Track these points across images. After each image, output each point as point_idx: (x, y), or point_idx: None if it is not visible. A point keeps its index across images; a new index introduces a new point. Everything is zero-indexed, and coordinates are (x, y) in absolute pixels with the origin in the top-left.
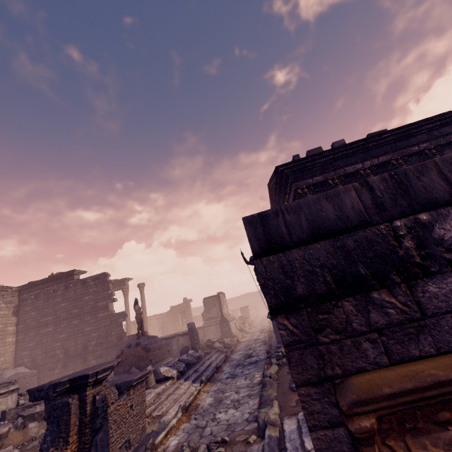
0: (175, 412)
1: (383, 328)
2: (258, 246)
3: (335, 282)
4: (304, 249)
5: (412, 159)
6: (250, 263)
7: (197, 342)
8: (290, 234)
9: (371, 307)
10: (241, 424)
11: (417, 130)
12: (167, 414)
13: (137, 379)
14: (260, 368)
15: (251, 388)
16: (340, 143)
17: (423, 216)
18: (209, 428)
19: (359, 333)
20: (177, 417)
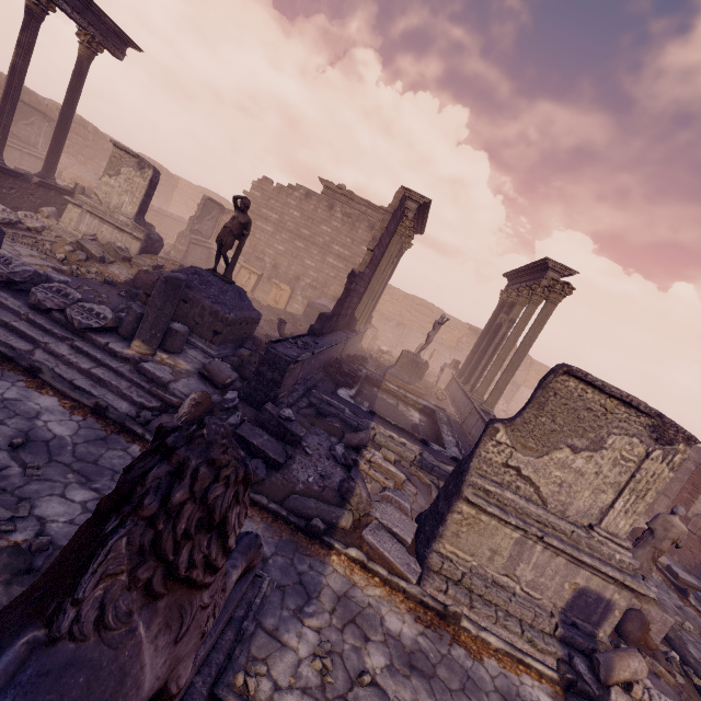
0: None
1: None
2: None
3: None
4: None
5: None
6: None
7: (145, 320)
8: None
9: None
10: None
11: None
12: None
13: None
14: None
15: None
16: None
17: None
18: None
19: None
20: None
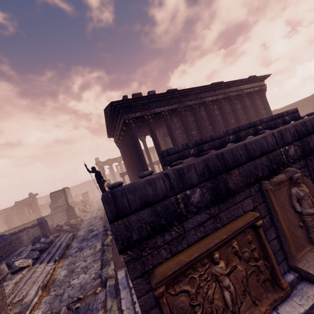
0: (35, 292)
1: (170, 241)
2: (112, 216)
3: (151, 230)
4: (137, 214)
5: (187, 109)
6: (92, 171)
7: (48, 230)
8: (130, 207)
9: (165, 233)
10: (90, 282)
11: (191, 92)
12: (28, 295)
13: None
14: (100, 239)
15: (94, 255)
16: (152, 93)
17: (188, 192)
18: (66, 293)
19: (160, 246)
20: (38, 295)
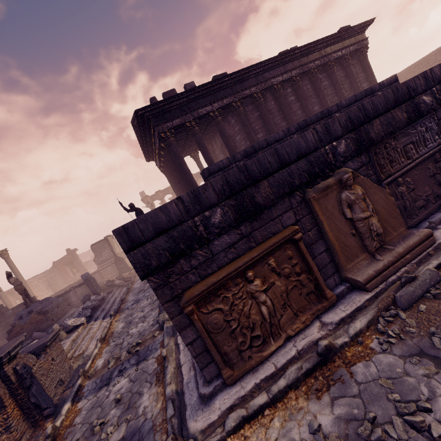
0: (95, 345)
1: (197, 266)
2: (126, 246)
3: (170, 255)
4: (153, 242)
5: (247, 101)
6: (130, 210)
7: (97, 287)
8: (144, 236)
9: (191, 258)
10: (148, 329)
11: (248, 74)
12: (88, 349)
13: (50, 340)
14: None
15: (152, 304)
16: (191, 86)
17: (207, 213)
18: (126, 342)
19: (188, 272)
20: (98, 347)
